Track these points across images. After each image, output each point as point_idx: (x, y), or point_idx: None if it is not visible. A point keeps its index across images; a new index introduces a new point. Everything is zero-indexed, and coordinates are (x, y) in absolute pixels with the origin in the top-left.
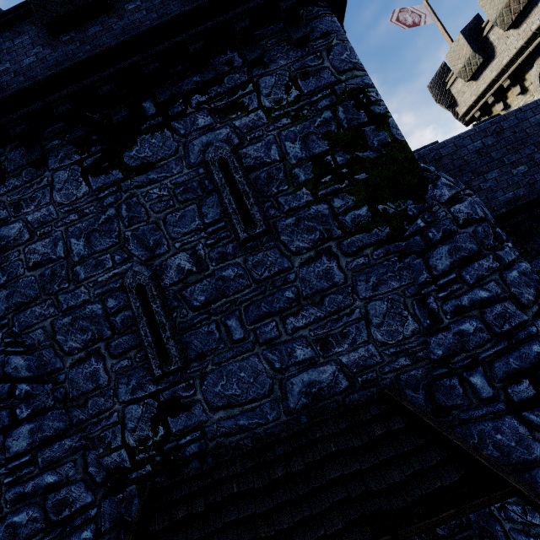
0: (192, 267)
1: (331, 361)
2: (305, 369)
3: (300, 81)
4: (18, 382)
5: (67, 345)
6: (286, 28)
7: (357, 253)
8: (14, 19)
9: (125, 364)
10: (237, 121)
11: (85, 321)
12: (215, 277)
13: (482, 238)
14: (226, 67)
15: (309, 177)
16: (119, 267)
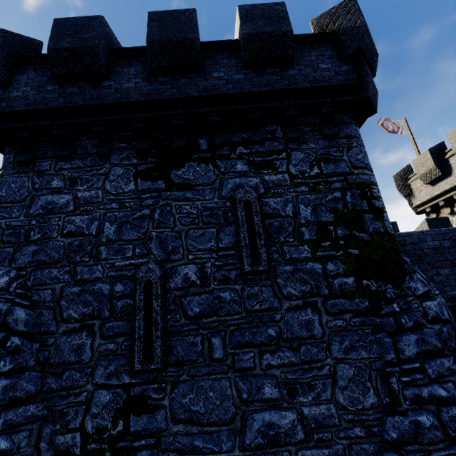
0: (197, 279)
1: (293, 408)
2: (269, 408)
3: (323, 163)
4: (12, 333)
5: (67, 312)
6: (321, 123)
7: (337, 315)
8: (129, 56)
9: (110, 348)
10: (267, 176)
11: (91, 295)
12: (213, 295)
13: (446, 338)
14: (269, 135)
15: (312, 238)
16: (136, 259)
